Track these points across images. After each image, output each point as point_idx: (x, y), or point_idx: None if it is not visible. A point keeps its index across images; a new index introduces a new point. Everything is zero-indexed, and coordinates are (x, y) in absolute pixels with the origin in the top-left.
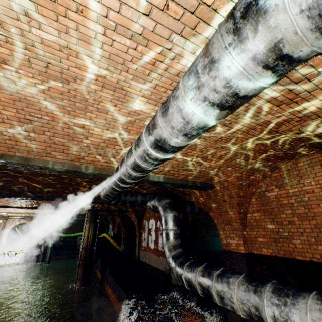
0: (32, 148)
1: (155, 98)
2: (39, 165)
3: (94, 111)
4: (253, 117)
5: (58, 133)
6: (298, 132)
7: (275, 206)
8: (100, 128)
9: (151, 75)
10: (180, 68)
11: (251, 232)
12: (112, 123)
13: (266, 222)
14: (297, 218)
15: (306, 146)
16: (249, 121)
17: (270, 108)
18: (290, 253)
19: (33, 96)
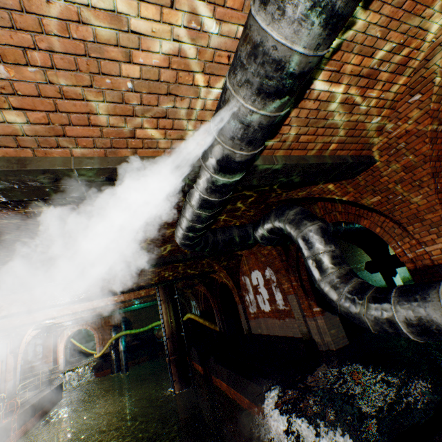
0: (18, 123)
1: None
2: (50, 168)
3: None
4: None
5: (59, 51)
6: None
7: None
8: (155, 3)
9: None
10: None
11: None
12: None
13: None
14: None
15: None
16: None
17: None
18: None
19: None
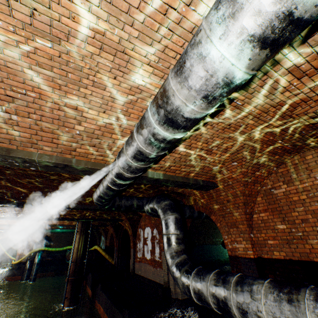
0: (14, 135)
1: (162, 68)
2: (23, 157)
3: (90, 86)
4: (269, 96)
5: (46, 116)
6: (314, 115)
7: (284, 203)
8: (96, 110)
9: (160, 31)
10: (197, 19)
11: (260, 234)
12: (110, 103)
13: (275, 221)
14: (311, 215)
15: (316, 135)
16: (264, 101)
17: (290, 83)
18: (307, 255)
19: (16, 62)
